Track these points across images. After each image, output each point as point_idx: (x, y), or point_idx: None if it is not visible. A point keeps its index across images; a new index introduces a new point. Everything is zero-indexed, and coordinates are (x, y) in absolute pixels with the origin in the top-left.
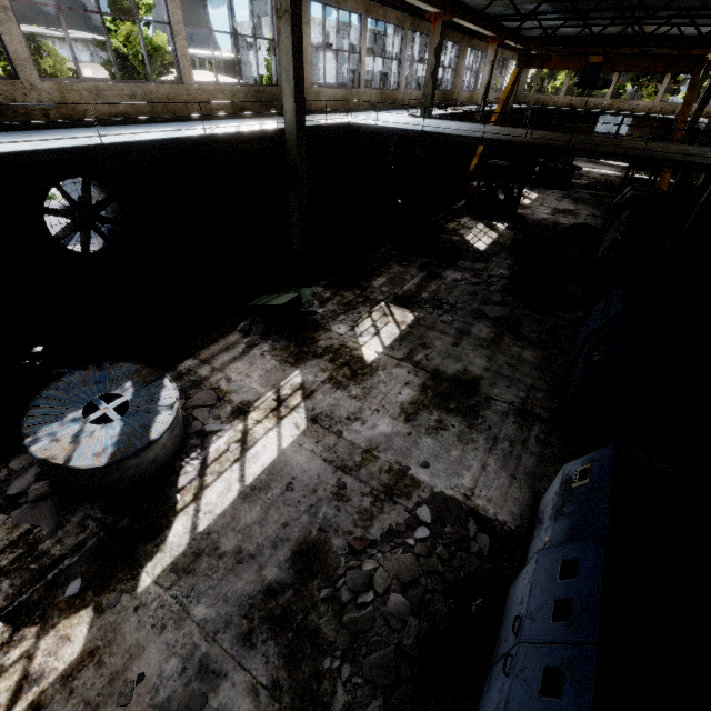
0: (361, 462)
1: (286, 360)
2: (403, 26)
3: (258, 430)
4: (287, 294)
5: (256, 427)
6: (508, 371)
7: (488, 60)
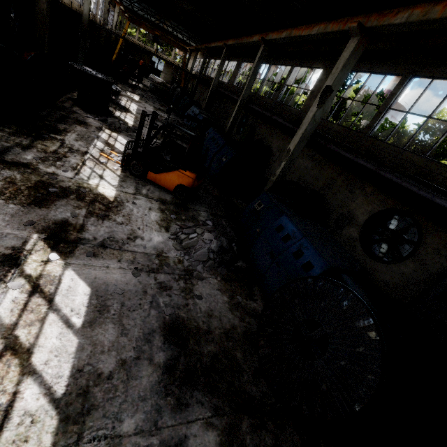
0: None
1: None
2: None
3: (128, 103)
4: None
5: (127, 103)
6: None
7: (116, 11)
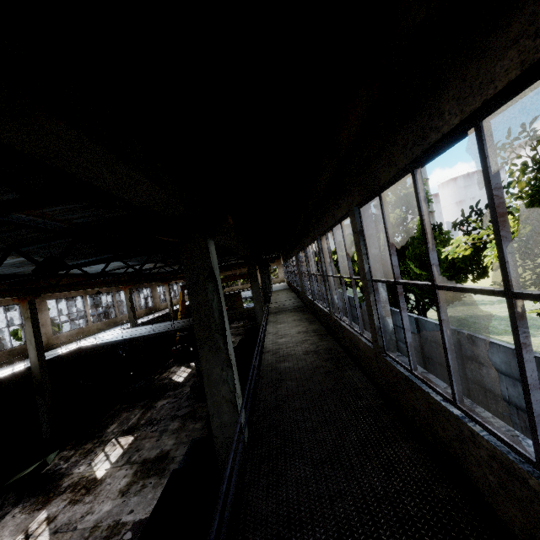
0: (89, 535)
1: (34, 509)
2: (111, 291)
3: None
4: (35, 464)
5: None
6: (186, 439)
7: (166, 290)
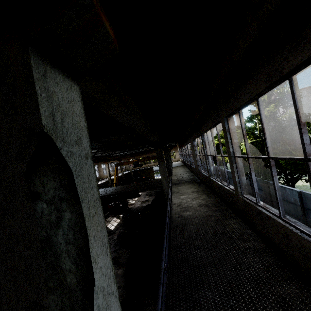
0: None
1: None
2: None
3: None
4: None
5: None
6: None
7: (106, 167)
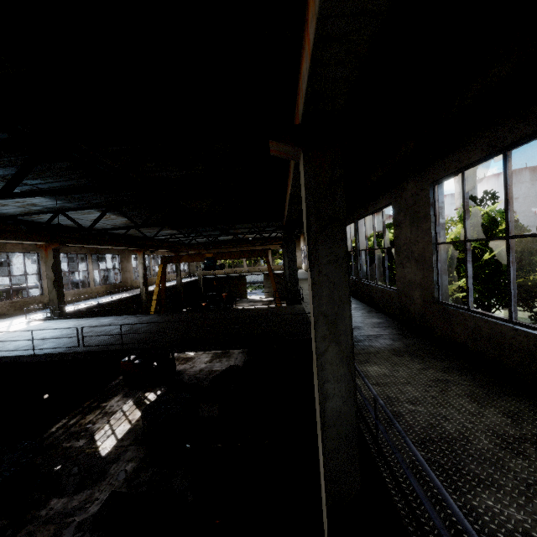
0: None
1: None
2: (37, 251)
3: None
4: None
5: None
6: None
7: (139, 262)
